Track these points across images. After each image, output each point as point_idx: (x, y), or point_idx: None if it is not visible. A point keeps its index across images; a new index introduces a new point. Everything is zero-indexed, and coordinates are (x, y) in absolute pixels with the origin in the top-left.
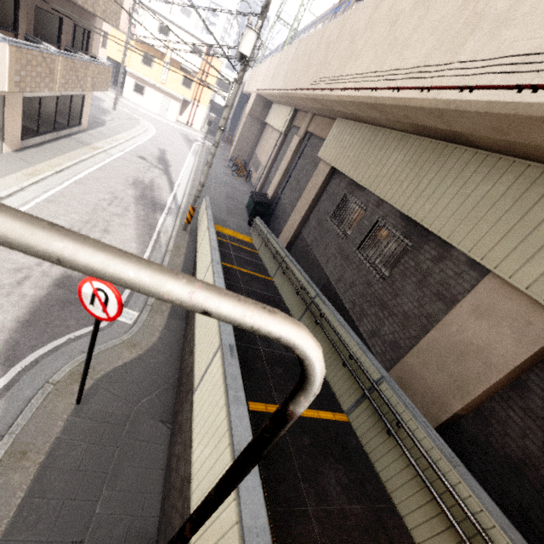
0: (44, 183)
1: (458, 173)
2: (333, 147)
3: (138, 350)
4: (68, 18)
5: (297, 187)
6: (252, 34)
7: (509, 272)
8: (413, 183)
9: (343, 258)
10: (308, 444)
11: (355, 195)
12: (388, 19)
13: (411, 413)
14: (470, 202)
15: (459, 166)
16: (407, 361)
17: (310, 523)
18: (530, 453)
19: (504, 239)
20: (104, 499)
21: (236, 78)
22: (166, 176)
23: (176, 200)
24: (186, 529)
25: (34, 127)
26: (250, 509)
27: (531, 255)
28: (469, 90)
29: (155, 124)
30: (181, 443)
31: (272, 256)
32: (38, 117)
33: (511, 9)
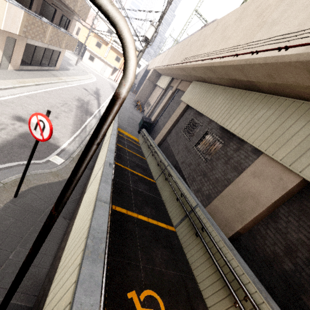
0: (27, 88)
1: (250, 105)
2: (189, 95)
3: (59, 178)
4: (59, 9)
5: (168, 115)
6: (152, 28)
7: (272, 152)
8: (227, 110)
9: (187, 151)
10: (148, 235)
11: (197, 119)
12: (222, 29)
13: (211, 222)
14: (255, 118)
15: (251, 101)
16: (214, 203)
17: (140, 272)
18: (277, 254)
19: (271, 136)
20: (17, 252)
21: (142, 49)
22: (97, 100)
23: (100, 112)
24: (53, 207)
25: (29, 61)
26: (97, 222)
27: (284, 143)
28: (256, 53)
29: (97, 77)
30: (72, 224)
31: (148, 147)
32: (32, 56)
33: (279, 17)
